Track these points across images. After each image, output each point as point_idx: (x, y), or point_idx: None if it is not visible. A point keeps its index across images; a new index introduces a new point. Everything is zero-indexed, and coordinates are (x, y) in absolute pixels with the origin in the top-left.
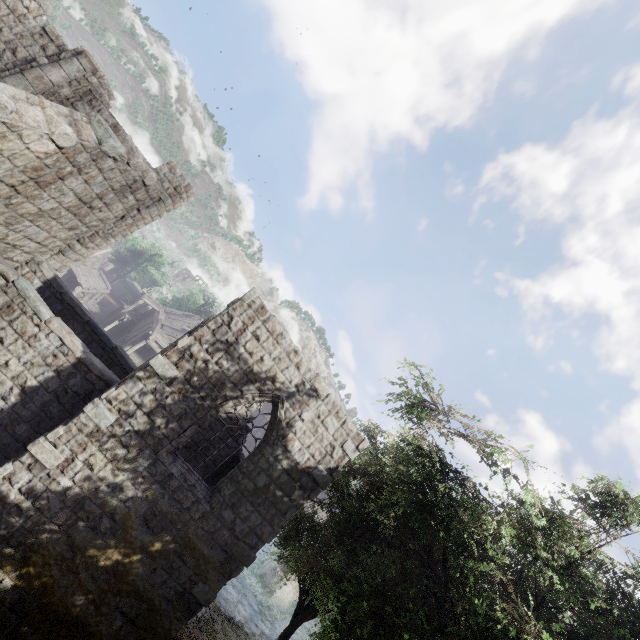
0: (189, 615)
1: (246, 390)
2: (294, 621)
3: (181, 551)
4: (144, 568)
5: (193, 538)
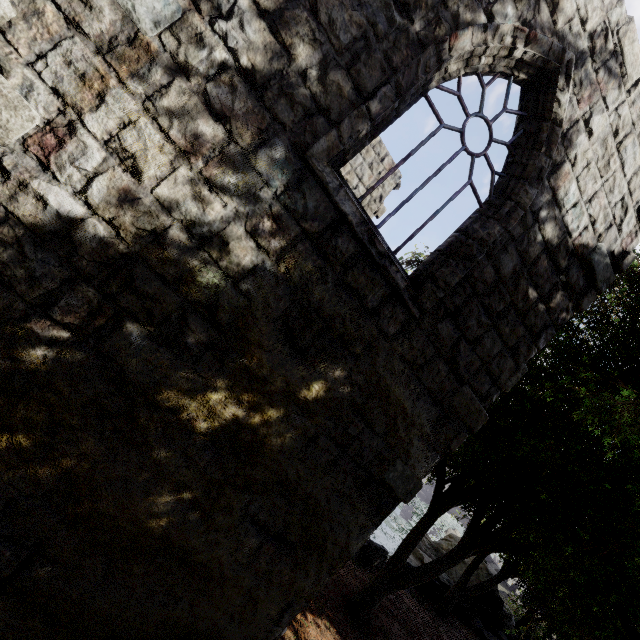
0: (378, 519)
1: (499, 15)
2: (434, 509)
3: (363, 402)
4: (293, 436)
5: (385, 376)
